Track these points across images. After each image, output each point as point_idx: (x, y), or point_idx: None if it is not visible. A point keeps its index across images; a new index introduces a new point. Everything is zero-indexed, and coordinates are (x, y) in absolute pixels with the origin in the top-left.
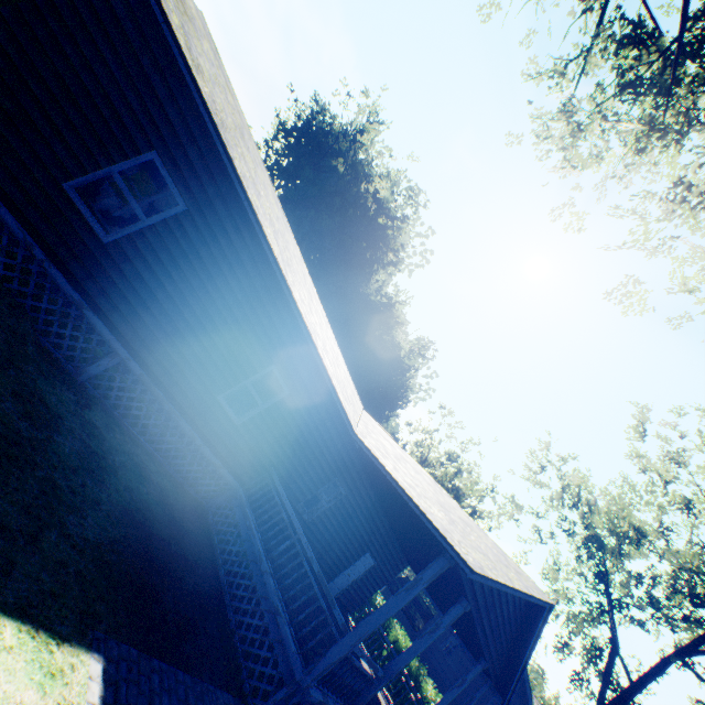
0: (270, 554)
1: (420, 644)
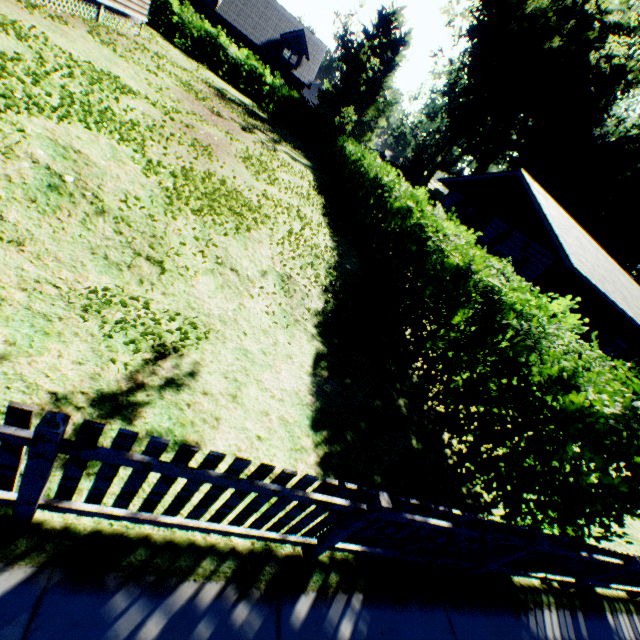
0: None
1: None
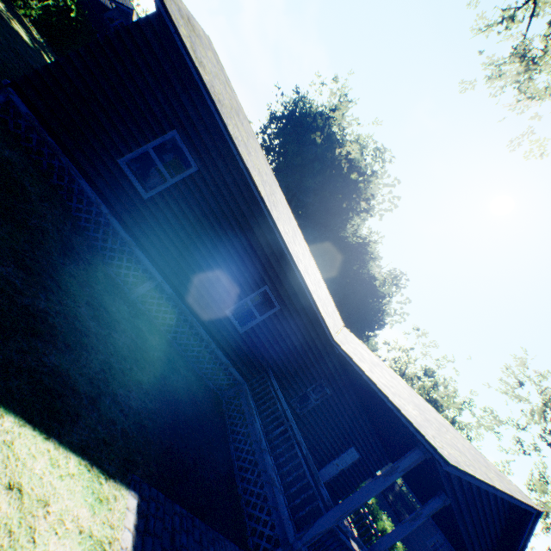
0: (268, 436)
1: (401, 530)
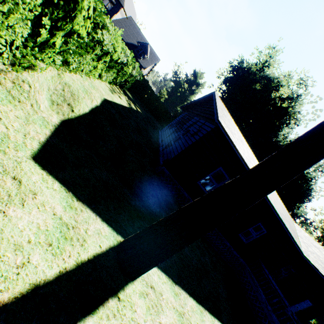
0: (269, 302)
1: None
